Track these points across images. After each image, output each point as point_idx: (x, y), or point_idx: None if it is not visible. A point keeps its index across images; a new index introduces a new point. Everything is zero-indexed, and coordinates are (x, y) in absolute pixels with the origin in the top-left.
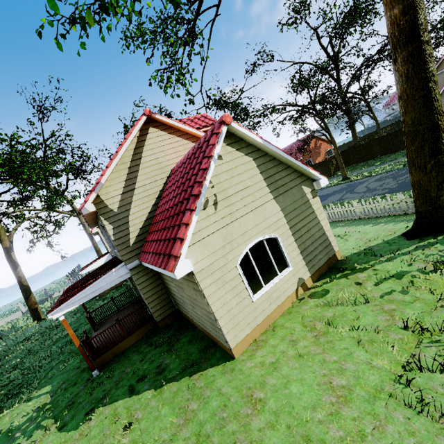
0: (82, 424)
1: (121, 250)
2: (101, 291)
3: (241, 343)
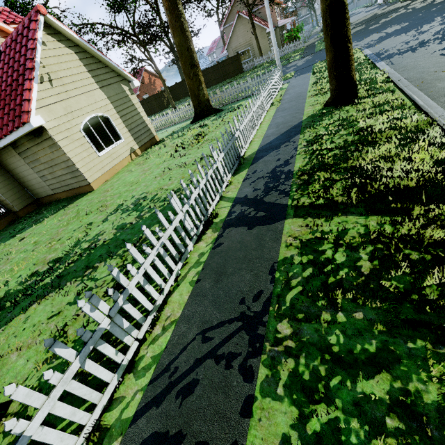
0: None
1: None
2: None
3: (96, 181)
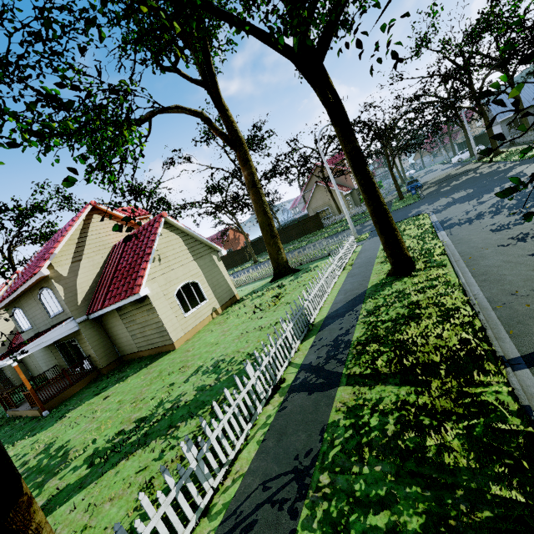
0: (59, 422)
1: (71, 307)
2: (52, 341)
3: (179, 340)
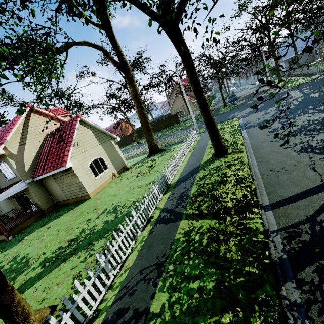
0: (20, 242)
1: (21, 174)
2: (11, 195)
3: (92, 193)
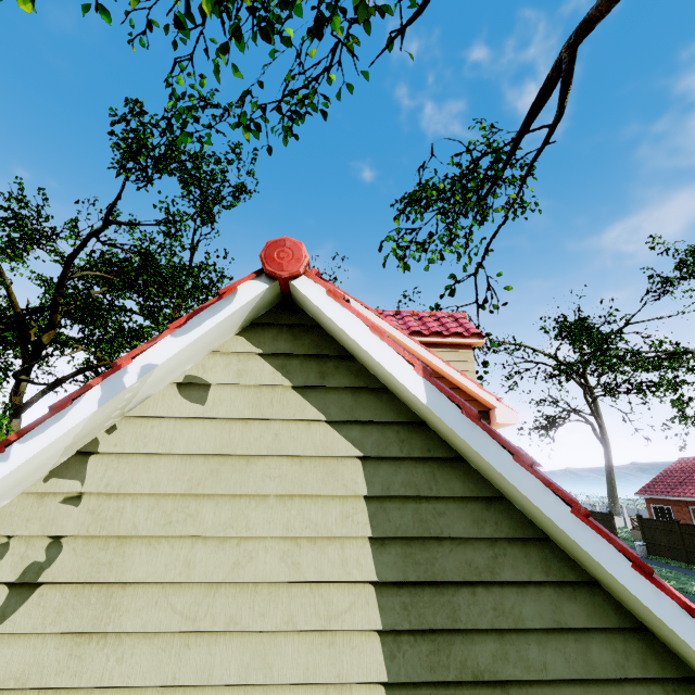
0: None
1: None
2: None
3: None
